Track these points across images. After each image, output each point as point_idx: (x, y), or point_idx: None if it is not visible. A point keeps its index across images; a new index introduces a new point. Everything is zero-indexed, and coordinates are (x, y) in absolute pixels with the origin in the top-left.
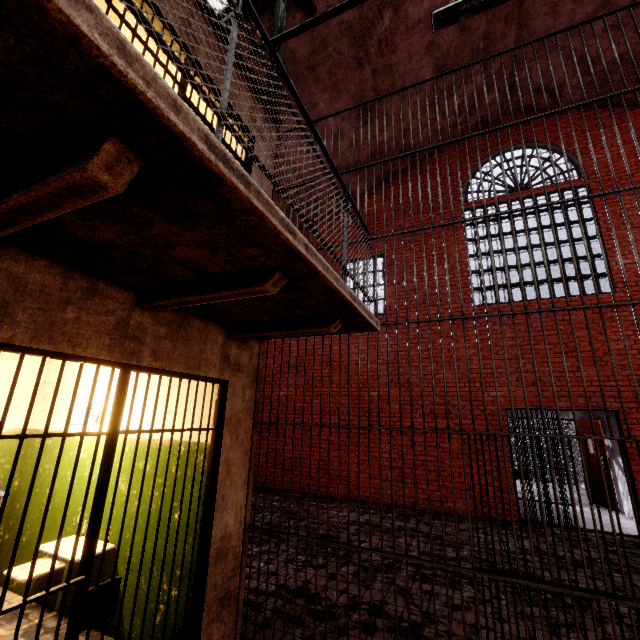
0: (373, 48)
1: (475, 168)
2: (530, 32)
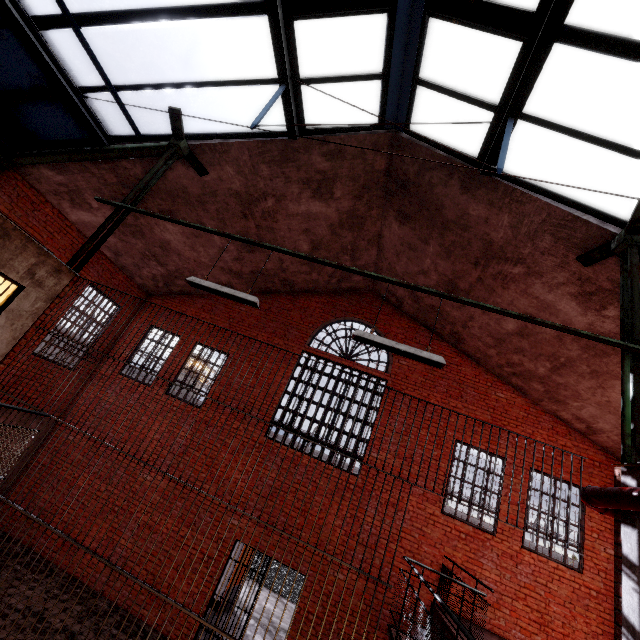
0: (258, 213)
1: (330, 321)
2: (385, 257)
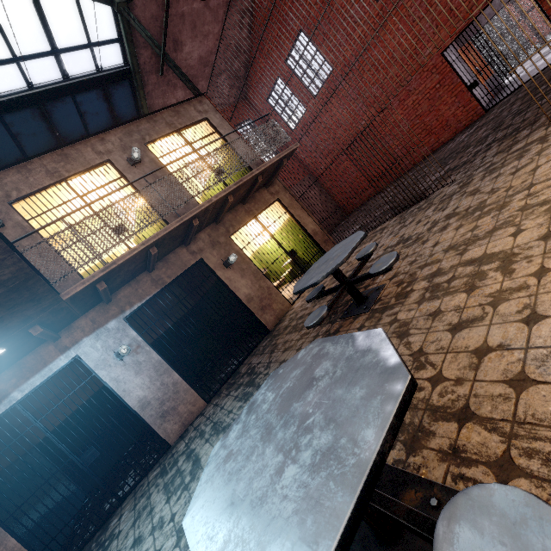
0: None
1: None
2: None
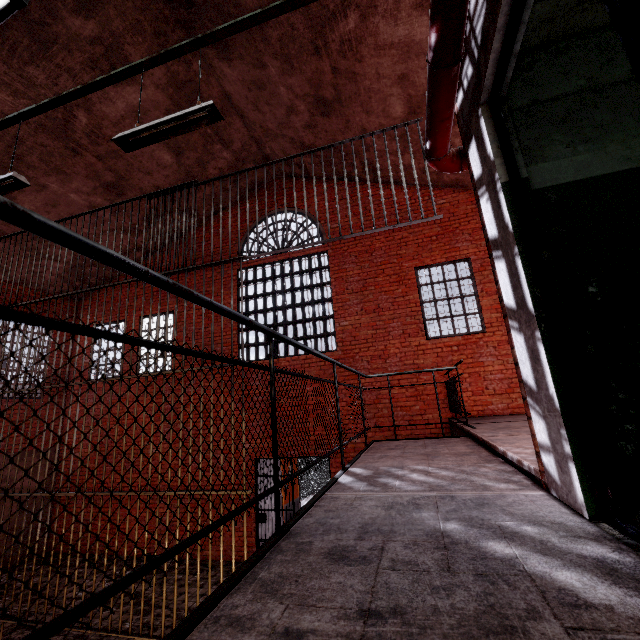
0: (83, 139)
1: (250, 228)
2: (252, 121)
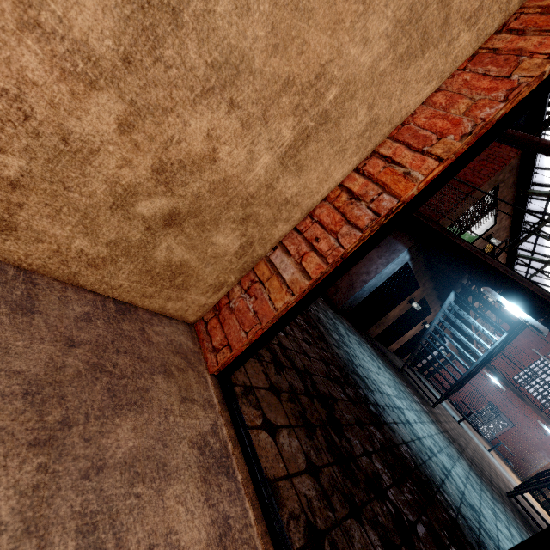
0: None
1: None
2: None
